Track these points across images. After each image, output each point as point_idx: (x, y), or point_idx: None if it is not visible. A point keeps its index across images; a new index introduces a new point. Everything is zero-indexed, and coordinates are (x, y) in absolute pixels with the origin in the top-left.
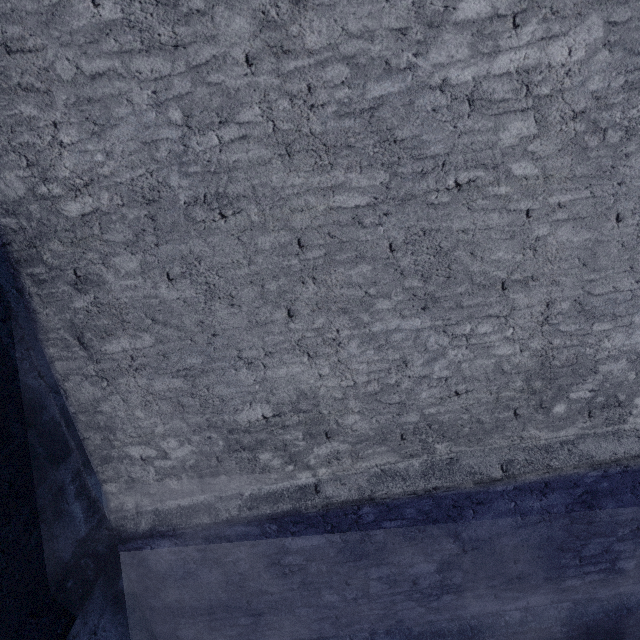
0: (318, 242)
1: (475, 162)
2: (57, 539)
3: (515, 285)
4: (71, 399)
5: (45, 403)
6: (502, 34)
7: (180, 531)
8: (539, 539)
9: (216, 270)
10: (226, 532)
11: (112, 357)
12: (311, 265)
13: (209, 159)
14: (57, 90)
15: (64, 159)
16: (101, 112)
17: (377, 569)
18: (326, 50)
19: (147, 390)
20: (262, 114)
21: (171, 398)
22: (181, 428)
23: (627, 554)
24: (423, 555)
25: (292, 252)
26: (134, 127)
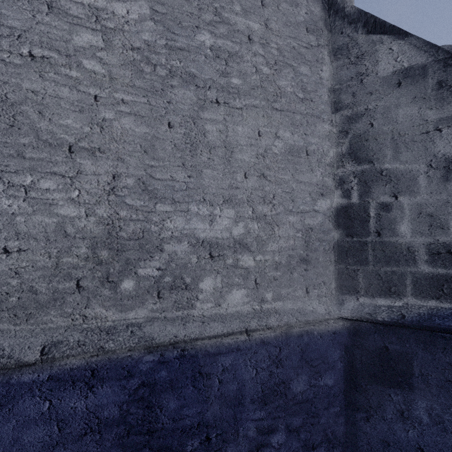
0: None
1: (50, 46)
2: None
3: (83, 152)
4: None
5: None
6: None
7: None
8: None
9: None
10: None
11: None
12: None
13: None
14: None
15: None
16: None
17: None
18: None
19: None
20: None
21: None
22: None
23: None
24: None
25: None
26: None
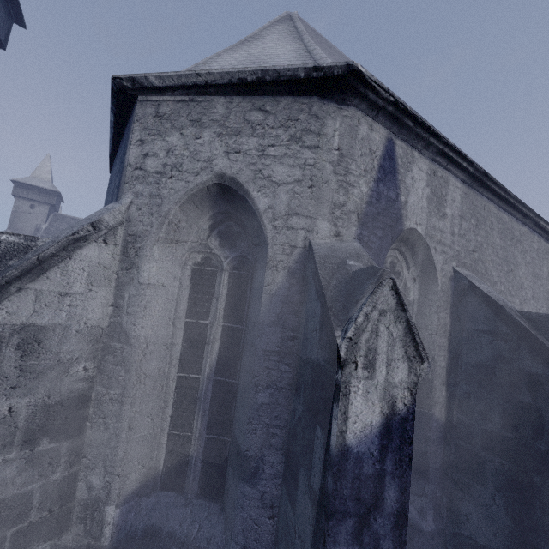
0: None
1: None
2: None
3: None
4: None
5: None
6: None
7: None
8: None
9: None
10: None
11: None
12: None
13: None
14: None
15: None
16: None
17: None
18: None
19: None
20: None
21: None
22: None
23: None
24: None
25: None
26: None
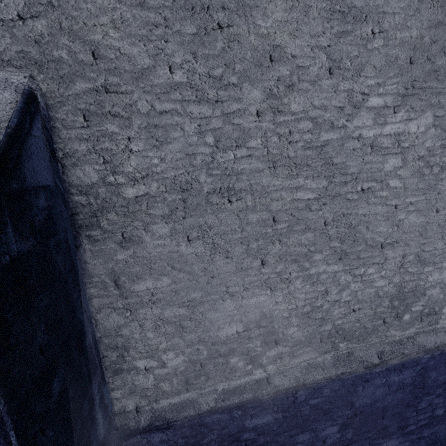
0: (284, 219)
1: (372, 178)
2: (92, 443)
3: (387, 246)
4: (99, 326)
5: (86, 332)
6: (388, 115)
7: (172, 424)
8: (397, 401)
9: (220, 235)
10: (205, 420)
11: (137, 294)
12: (279, 232)
13: (226, 167)
14: (135, 118)
15: (131, 160)
16: (162, 133)
17: (302, 435)
18: (301, 113)
19: (159, 317)
20: (261, 143)
21: (175, 322)
22: (178, 343)
23: (440, 405)
24: (331, 421)
25: (269, 224)
26: (182, 144)
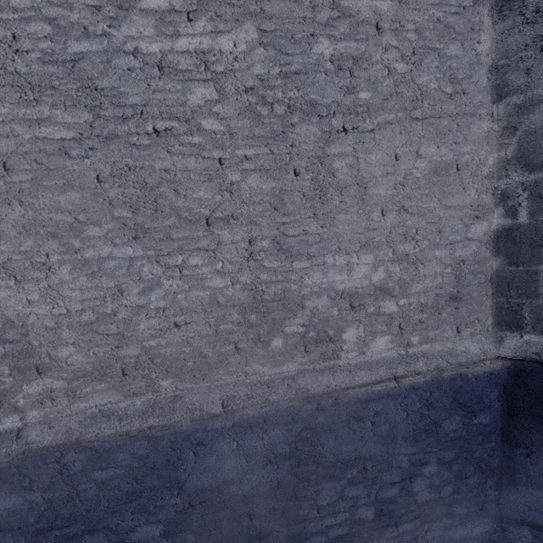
0: (25, 167)
1: (169, 115)
2: None
3: (218, 222)
4: None
5: None
6: (180, 24)
7: None
8: (270, 486)
9: None
10: None
11: None
12: (18, 188)
13: None
14: None
15: None
16: None
17: (91, 537)
18: (30, 10)
19: None
20: None
21: None
22: None
23: (363, 500)
24: (145, 514)
25: None
26: None
